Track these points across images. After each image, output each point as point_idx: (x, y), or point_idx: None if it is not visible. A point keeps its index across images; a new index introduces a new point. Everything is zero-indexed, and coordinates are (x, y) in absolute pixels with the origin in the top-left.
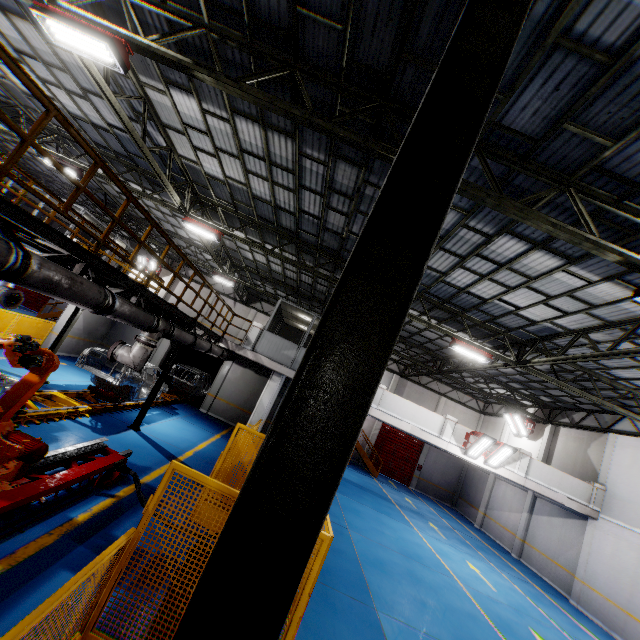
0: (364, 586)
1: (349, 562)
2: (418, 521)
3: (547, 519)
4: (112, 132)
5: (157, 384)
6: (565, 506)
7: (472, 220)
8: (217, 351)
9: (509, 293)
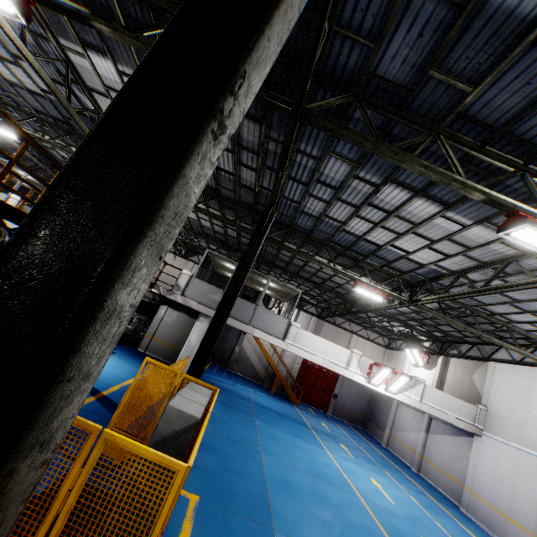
0: (267, 507)
1: (256, 484)
2: (330, 443)
3: (441, 437)
4: (46, 97)
5: None
6: (455, 425)
7: (361, 171)
8: (147, 295)
9: (399, 239)
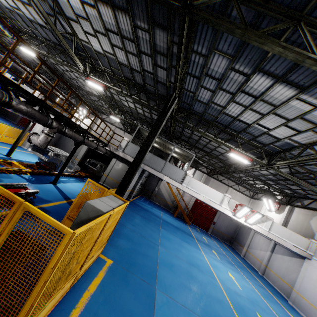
0: (154, 275)
1: (151, 262)
2: (206, 248)
3: (281, 256)
4: (48, 28)
5: (65, 162)
6: (292, 250)
7: (237, 64)
8: (102, 150)
9: (263, 118)
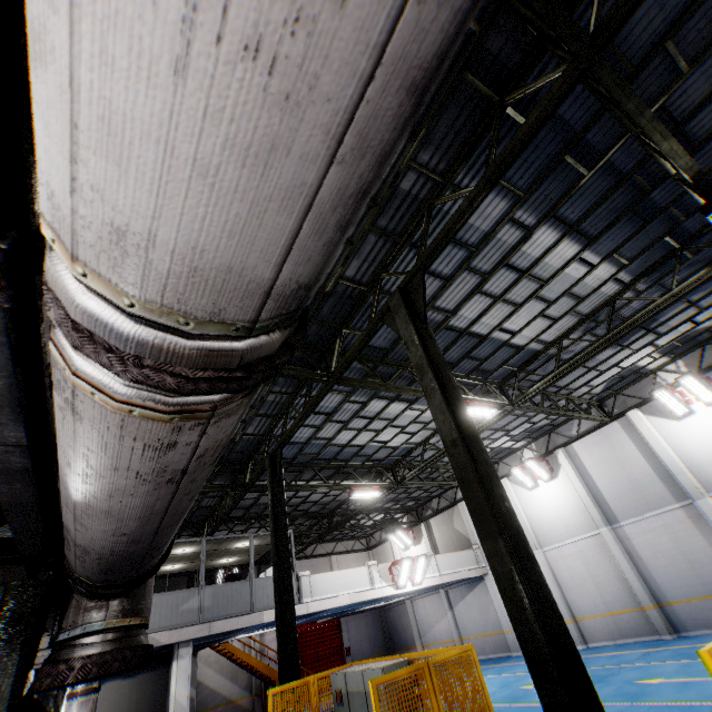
0: None
1: None
2: None
3: (464, 603)
4: None
5: None
6: (467, 580)
7: (352, 396)
8: None
9: (379, 434)
